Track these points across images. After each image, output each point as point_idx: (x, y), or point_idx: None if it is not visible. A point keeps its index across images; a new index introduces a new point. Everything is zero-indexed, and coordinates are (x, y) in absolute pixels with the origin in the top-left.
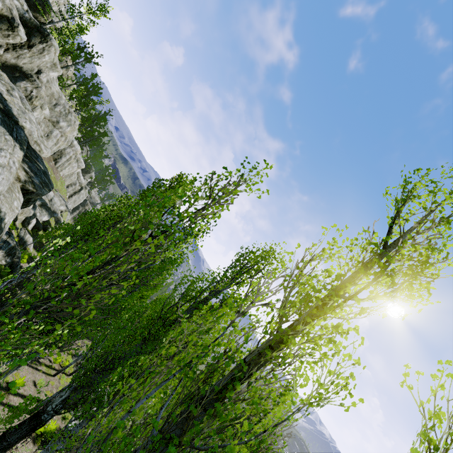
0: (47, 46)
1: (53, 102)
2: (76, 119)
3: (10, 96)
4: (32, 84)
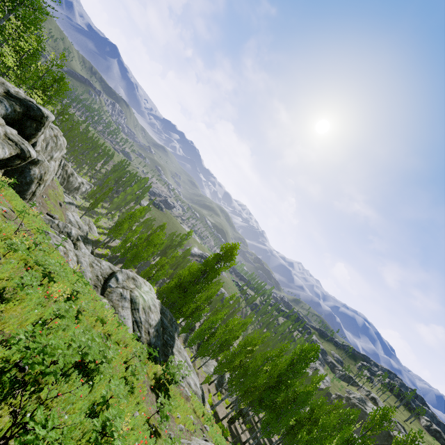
0: (44, 127)
1: (43, 146)
2: (62, 137)
3: (151, 310)
4: (36, 165)
